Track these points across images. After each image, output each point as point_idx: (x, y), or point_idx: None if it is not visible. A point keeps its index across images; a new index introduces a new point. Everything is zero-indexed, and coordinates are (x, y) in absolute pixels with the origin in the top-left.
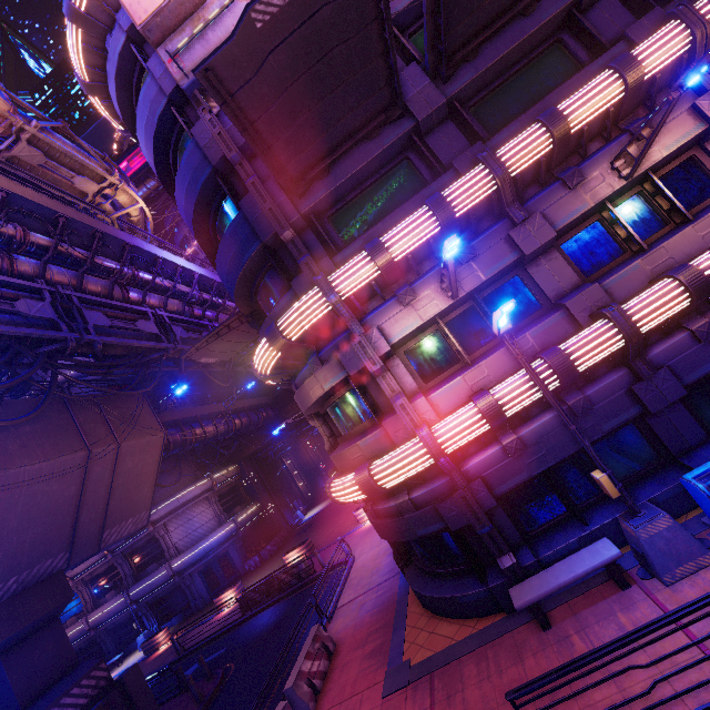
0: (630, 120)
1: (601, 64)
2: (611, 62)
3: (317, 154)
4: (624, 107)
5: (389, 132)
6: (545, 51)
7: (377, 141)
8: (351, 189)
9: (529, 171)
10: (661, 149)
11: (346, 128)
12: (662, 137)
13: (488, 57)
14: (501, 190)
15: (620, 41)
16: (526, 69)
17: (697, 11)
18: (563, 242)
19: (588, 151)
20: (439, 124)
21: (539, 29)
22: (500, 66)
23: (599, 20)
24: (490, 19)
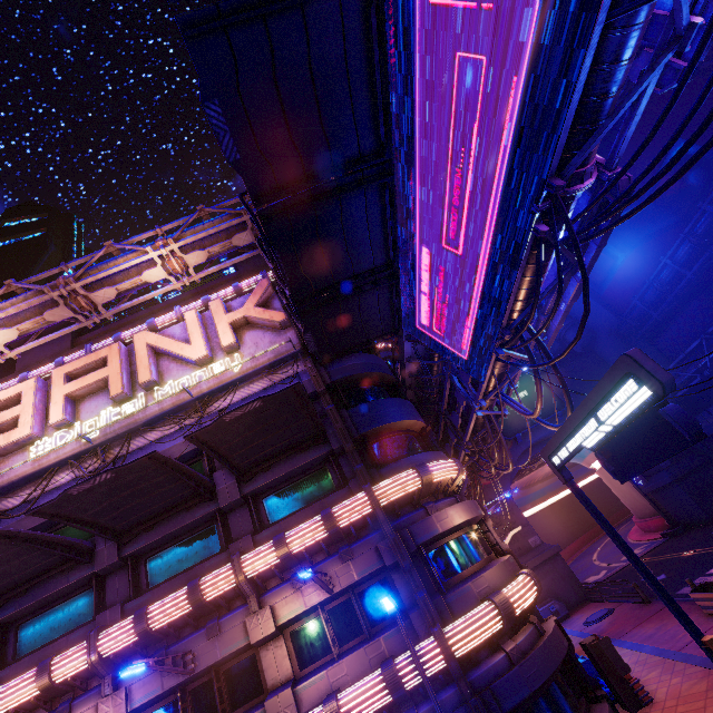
0: (214, 615)
1: (212, 563)
2: (189, 583)
3: (15, 583)
4: (199, 612)
5: (78, 571)
6: (208, 527)
7: (68, 576)
8: (42, 605)
9: (128, 648)
10: (220, 651)
11: (40, 569)
12: (224, 639)
13: (158, 532)
14: (92, 668)
15: (228, 549)
16: (193, 537)
17: (240, 564)
18: (150, 712)
19: (185, 632)
20: (120, 568)
21: (194, 521)
22: (169, 537)
23: (235, 521)
24: (160, 512)
